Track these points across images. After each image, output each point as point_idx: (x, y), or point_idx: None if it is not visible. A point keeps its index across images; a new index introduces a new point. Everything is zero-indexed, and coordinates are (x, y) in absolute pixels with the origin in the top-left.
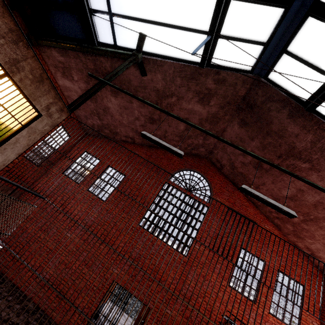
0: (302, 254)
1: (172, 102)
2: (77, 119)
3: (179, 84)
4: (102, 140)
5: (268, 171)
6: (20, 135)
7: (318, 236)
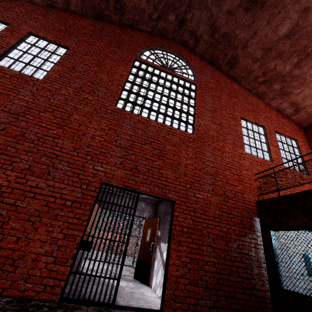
0: (285, 117)
1: None
2: None
3: None
4: None
5: (266, 4)
6: None
7: (309, 77)
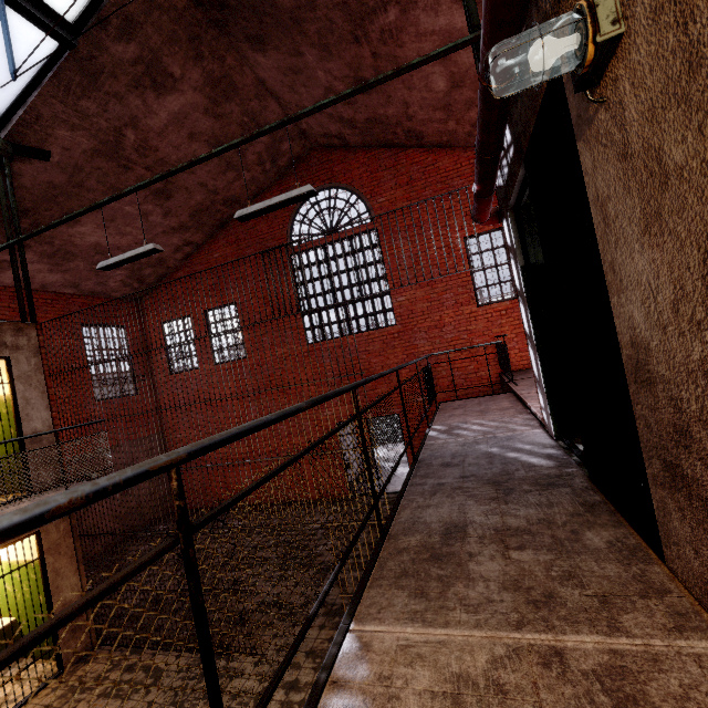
0: None
1: (136, 141)
2: (98, 298)
3: (96, 108)
4: (162, 288)
5: None
6: (21, 393)
7: None
